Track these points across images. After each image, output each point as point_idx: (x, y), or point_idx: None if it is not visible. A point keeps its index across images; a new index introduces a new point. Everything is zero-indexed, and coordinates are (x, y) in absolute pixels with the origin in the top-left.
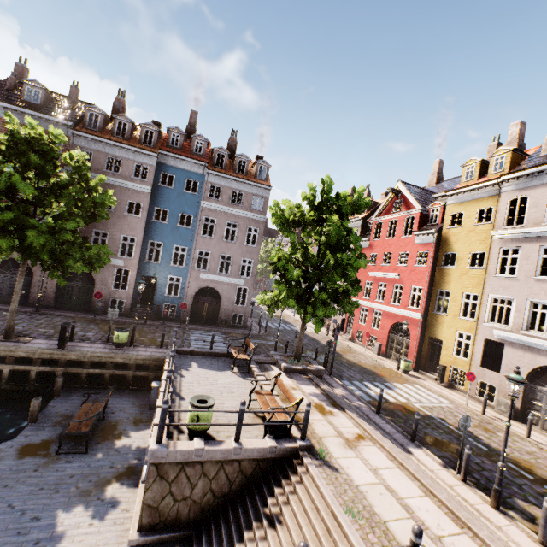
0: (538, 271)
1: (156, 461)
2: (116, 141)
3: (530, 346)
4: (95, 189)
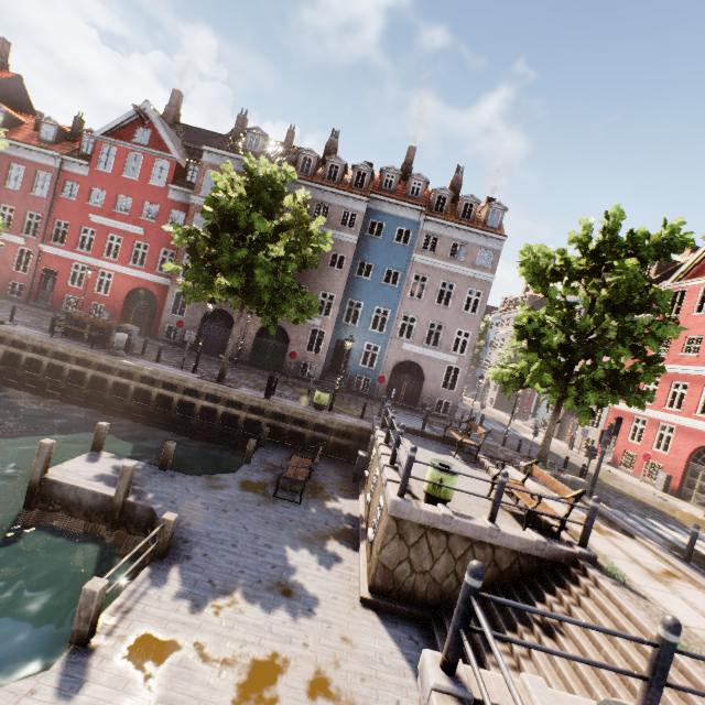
0: None
1: (398, 516)
2: (327, 185)
3: None
4: (313, 231)
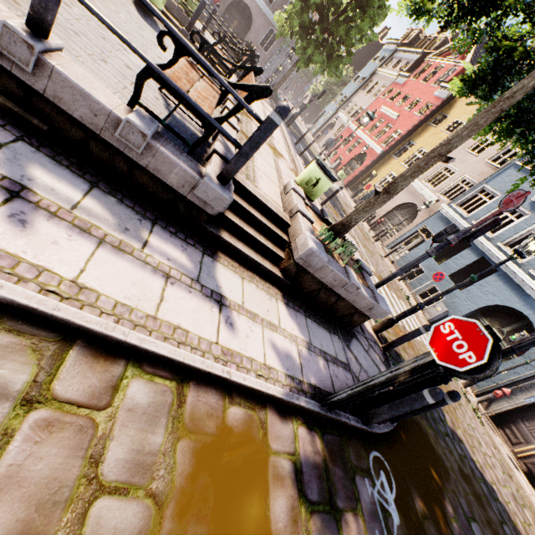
0: (473, 147)
1: None
2: None
3: (416, 190)
4: None
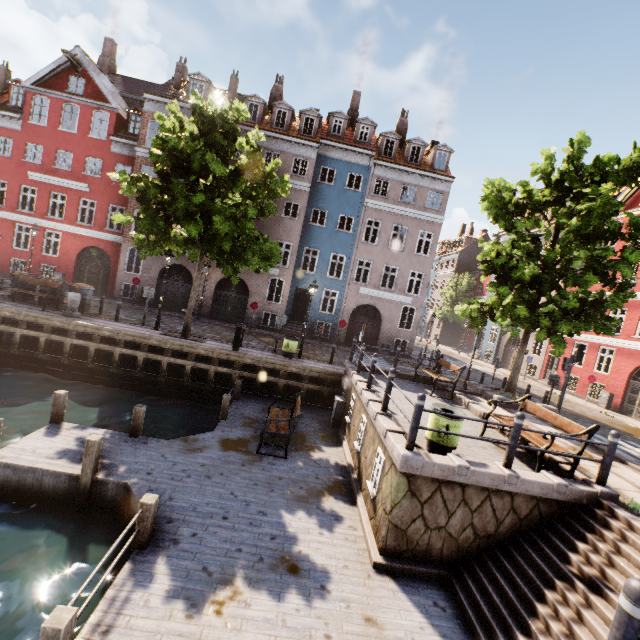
0: None
1: (409, 472)
2: (276, 132)
3: None
4: (270, 175)
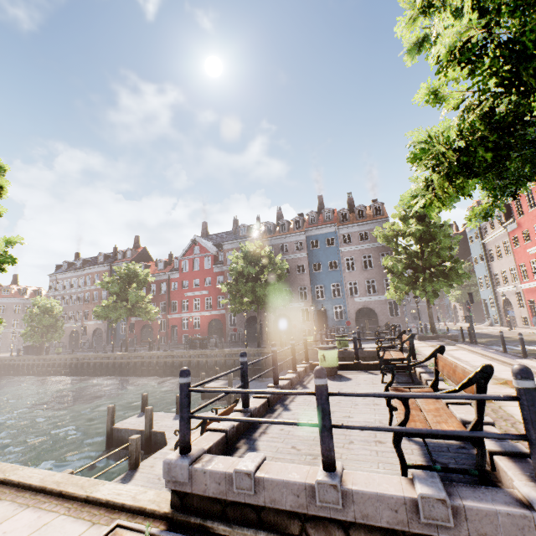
0: None
1: None
2: (282, 235)
3: None
4: (277, 262)
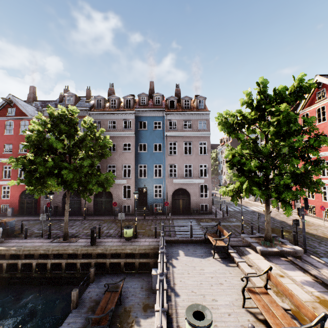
0: None
1: None
2: (111, 110)
3: None
4: (99, 138)
